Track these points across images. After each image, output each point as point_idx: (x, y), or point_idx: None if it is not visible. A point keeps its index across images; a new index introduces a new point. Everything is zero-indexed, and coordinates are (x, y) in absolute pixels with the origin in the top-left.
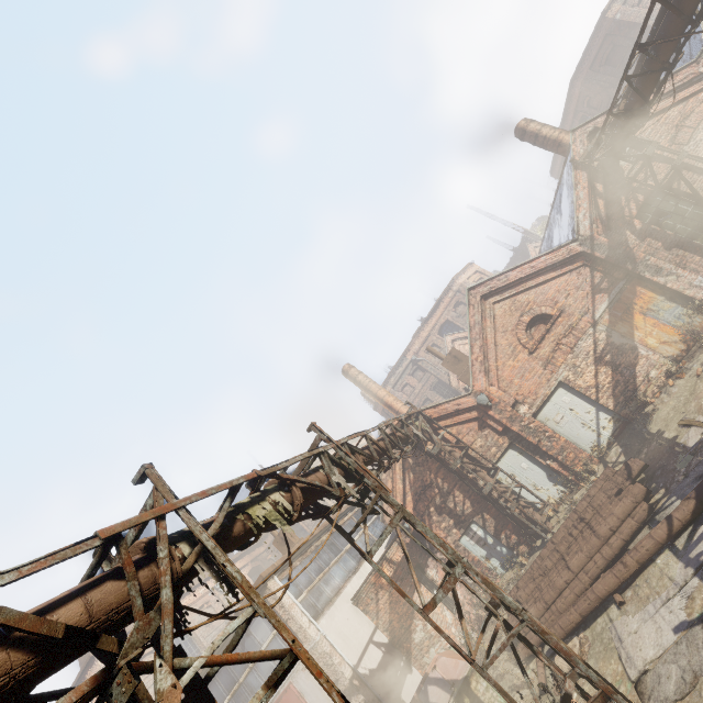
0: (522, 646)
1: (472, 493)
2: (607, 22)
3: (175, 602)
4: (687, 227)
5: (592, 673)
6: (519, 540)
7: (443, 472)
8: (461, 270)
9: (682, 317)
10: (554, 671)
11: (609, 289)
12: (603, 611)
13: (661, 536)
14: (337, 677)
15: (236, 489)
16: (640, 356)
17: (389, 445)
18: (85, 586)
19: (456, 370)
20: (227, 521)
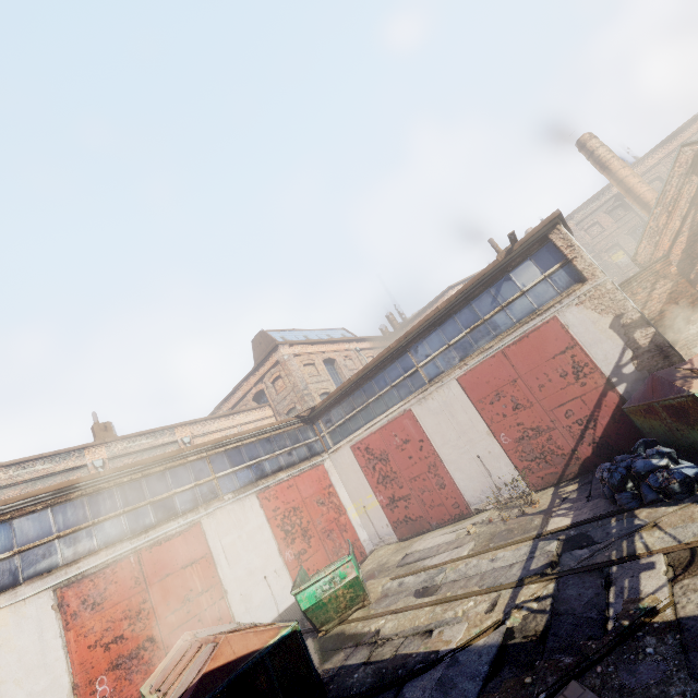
0: None
1: None
2: None
3: None
4: None
5: None
6: None
7: None
8: None
9: None
10: None
11: None
12: None
13: None
14: (624, 311)
15: None
16: None
17: None
18: None
19: None
20: None
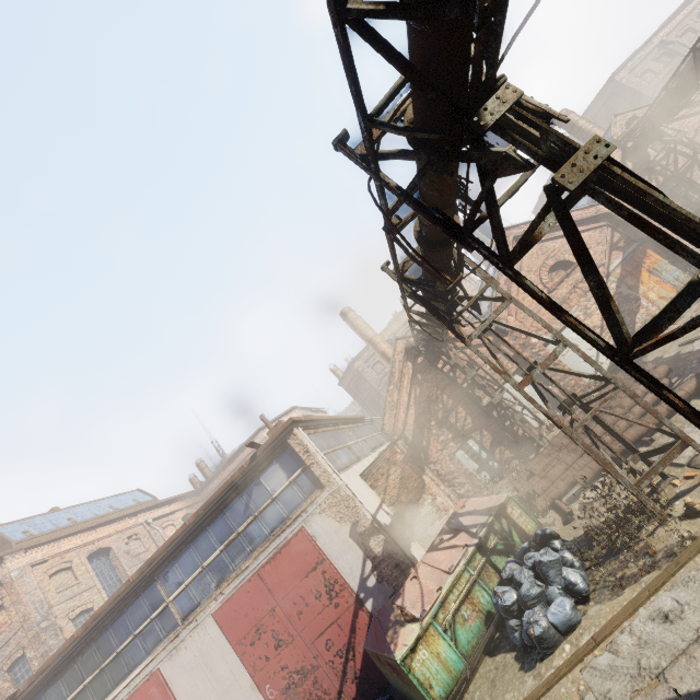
0: (541, 499)
1: (475, 411)
2: (615, 83)
3: None
4: (692, 210)
5: (675, 426)
6: (511, 456)
7: (450, 390)
8: None
9: (679, 279)
10: (618, 456)
11: (624, 248)
12: (629, 455)
13: (691, 388)
14: (358, 518)
15: None
16: (642, 306)
17: None
18: None
19: None
20: None
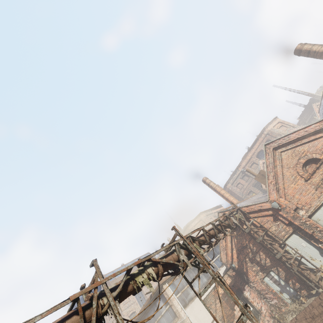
0: None
1: (270, 255)
2: None
3: None
4: None
5: None
6: (300, 287)
7: (253, 241)
8: (269, 122)
9: None
10: None
11: None
12: None
13: None
14: None
15: (130, 268)
16: None
17: (216, 232)
18: (66, 316)
19: (263, 182)
20: (126, 284)
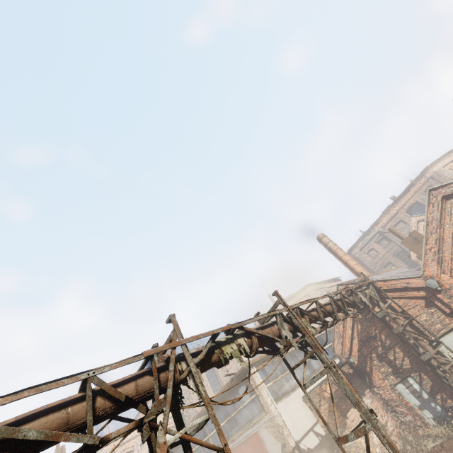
0: None
1: (412, 354)
2: None
3: (175, 393)
4: None
5: None
6: None
7: (386, 331)
8: (437, 159)
9: None
10: None
11: None
12: None
13: None
14: (285, 442)
15: (217, 334)
16: None
17: (335, 309)
18: (138, 375)
19: (414, 249)
20: (209, 352)
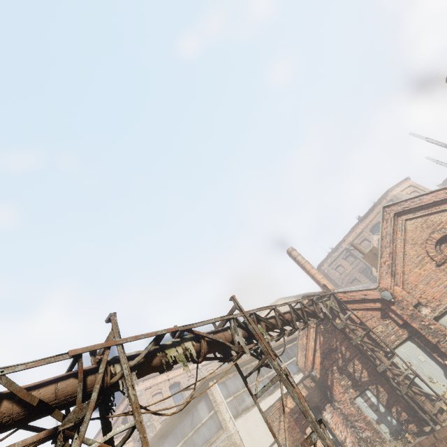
0: None
1: (370, 366)
2: None
3: (104, 399)
4: None
5: None
6: (408, 419)
7: (346, 343)
8: (396, 184)
9: None
10: None
11: None
12: None
13: None
14: None
15: (161, 336)
16: None
17: (294, 318)
18: (61, 377)
19: (374, 264)
20: (151, 355)
